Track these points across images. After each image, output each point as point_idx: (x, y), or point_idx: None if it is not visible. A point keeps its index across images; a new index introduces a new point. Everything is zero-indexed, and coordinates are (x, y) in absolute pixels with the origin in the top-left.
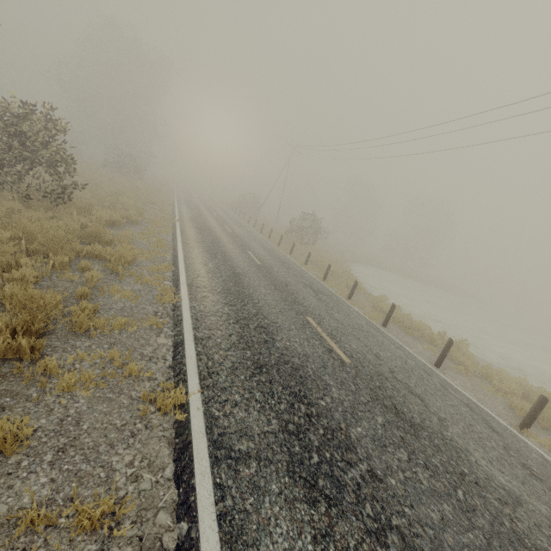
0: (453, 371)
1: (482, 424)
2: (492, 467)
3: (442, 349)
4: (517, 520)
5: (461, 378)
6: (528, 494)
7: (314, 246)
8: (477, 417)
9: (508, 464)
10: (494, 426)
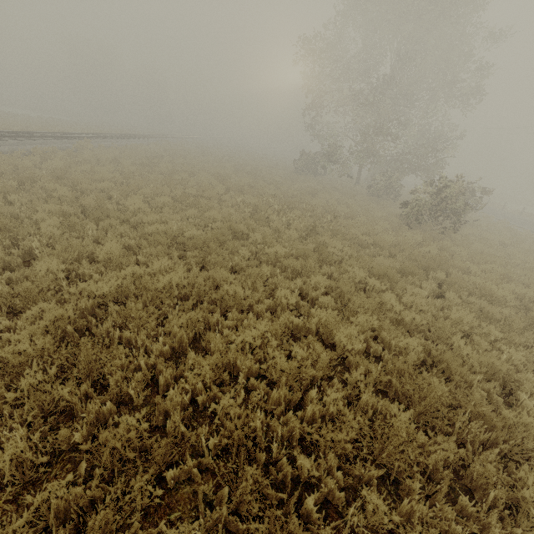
0: None
1: None
2: None
3: None
4: None
5: None
6: None
7: None
8: None
9: None
10: None
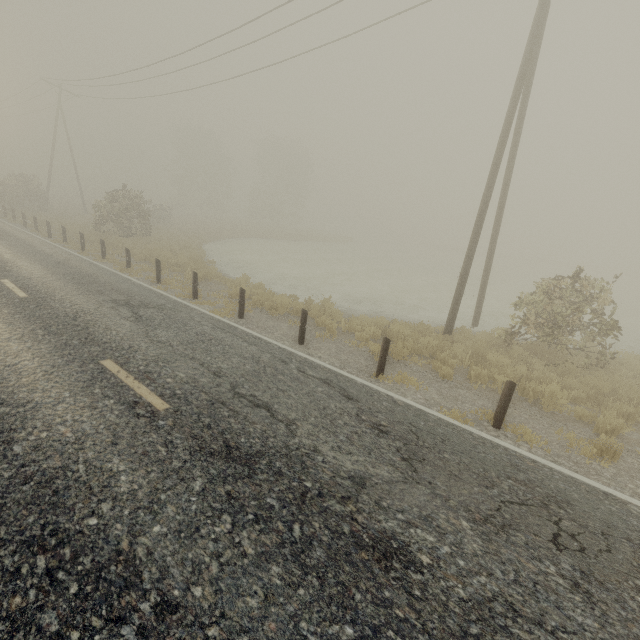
0: (319, 340)
1: (338, 398)
2: (341, 453)
3: (300, 323)
4: (359, 513)
5: (327, 345)
6: (373, 464)
7: (150, 234)
8: (334, 391)
9: (358, 436)
10: (351, 392)
